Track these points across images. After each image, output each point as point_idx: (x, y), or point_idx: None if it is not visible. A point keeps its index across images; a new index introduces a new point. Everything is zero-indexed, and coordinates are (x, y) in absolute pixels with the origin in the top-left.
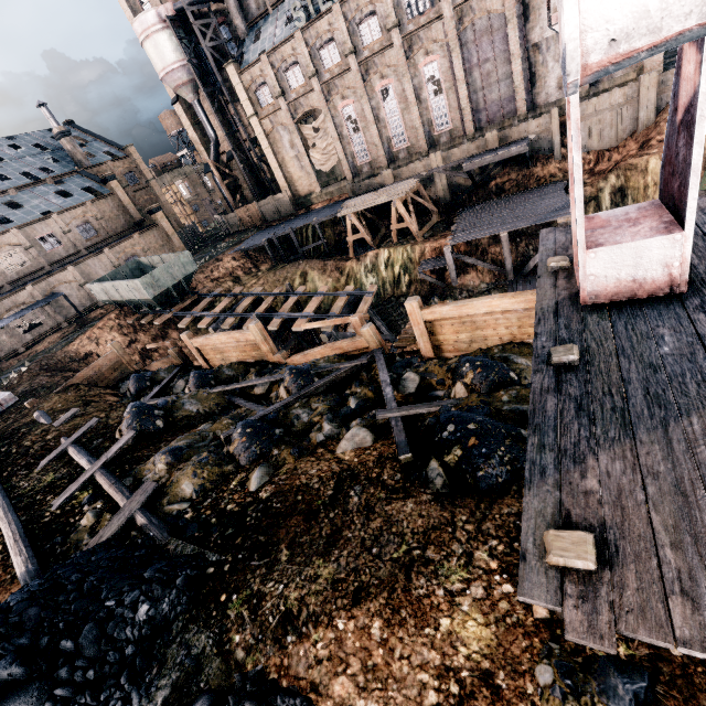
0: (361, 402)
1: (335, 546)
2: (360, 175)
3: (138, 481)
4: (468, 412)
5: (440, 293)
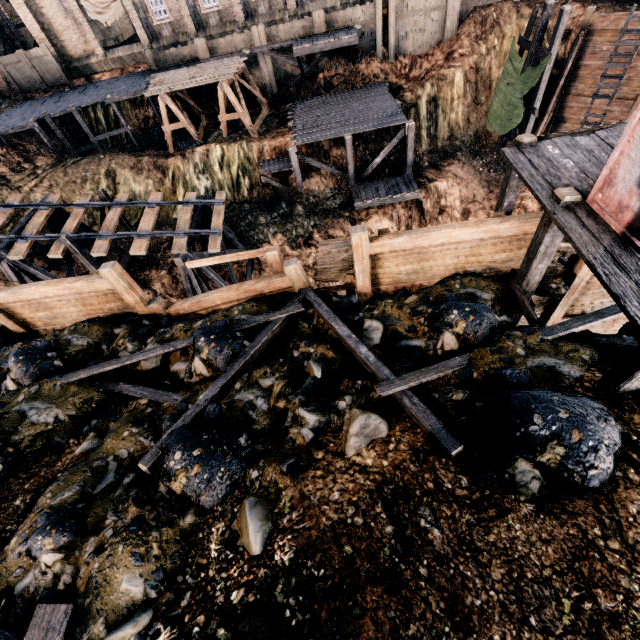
0: (325, 367)
1: (474, 631)
2: (159, 40)
3: (6, 598)
4: (502, 378)
5: (286, 199)
